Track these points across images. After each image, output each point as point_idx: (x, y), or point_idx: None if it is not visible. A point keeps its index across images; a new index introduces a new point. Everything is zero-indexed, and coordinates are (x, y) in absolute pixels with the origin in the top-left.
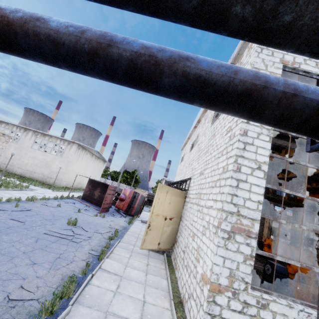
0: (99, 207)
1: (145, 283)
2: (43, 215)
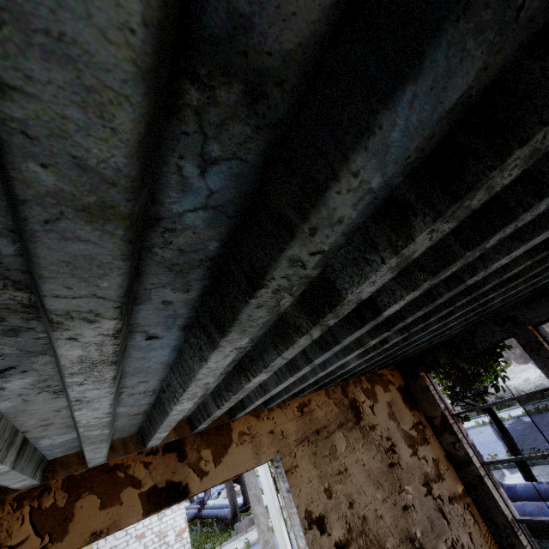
0: None
1: None
2: None
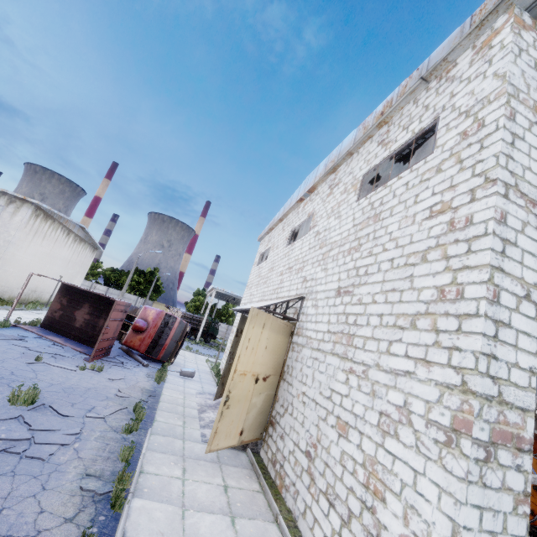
0: (87, 345)
1: None
2: None
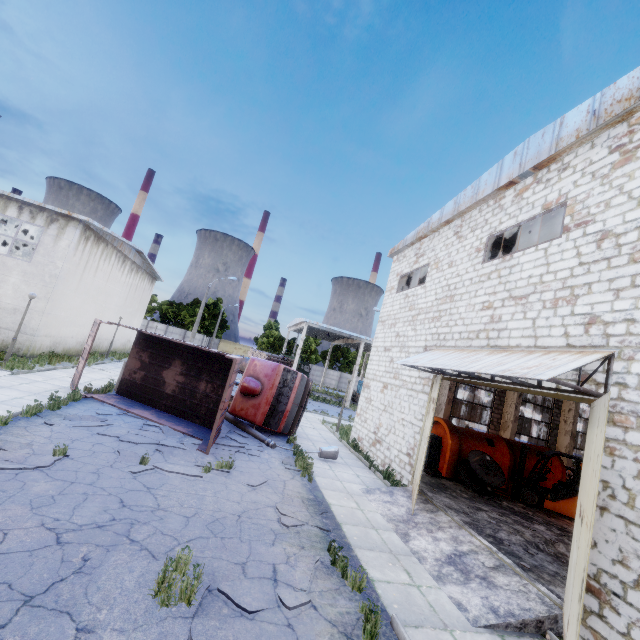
0: (186, 419)
1: None
2: (3, 561)
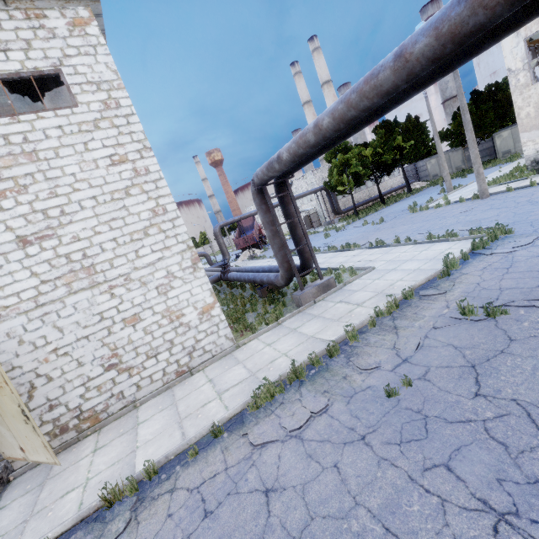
0: None
1: (172, 404)
2: None
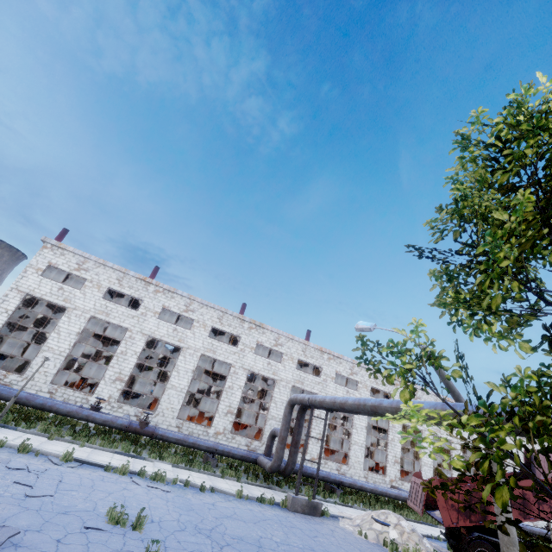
0: None
1: None
2: None
